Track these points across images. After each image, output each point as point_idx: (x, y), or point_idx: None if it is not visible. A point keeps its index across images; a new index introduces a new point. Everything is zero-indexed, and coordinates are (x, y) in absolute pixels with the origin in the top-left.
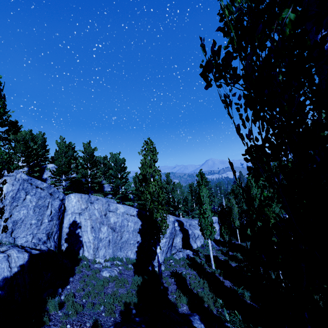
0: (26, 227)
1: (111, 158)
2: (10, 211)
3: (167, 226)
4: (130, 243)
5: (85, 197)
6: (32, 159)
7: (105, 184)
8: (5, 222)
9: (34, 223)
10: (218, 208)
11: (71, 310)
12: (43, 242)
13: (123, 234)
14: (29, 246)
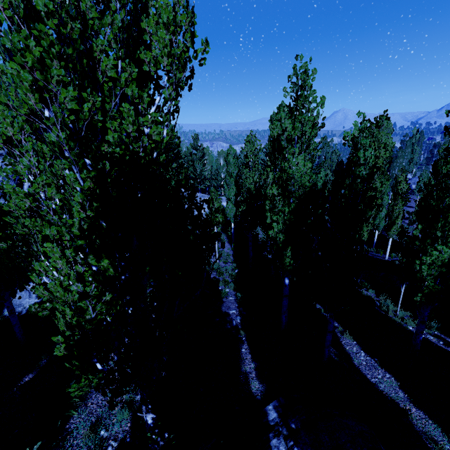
0: None
1: None
2: None
3: None
4: None
5: None
6: None
7: None
8: None
9: None
10: None
11: None
12: None
13: None
14: None
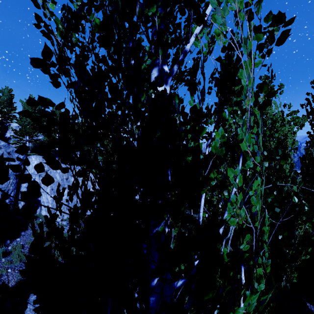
0: None
1: None
2: None
3: None
4: None
5: None
6: None
7: None
8: None
9: None
10: None
11: (16, 258)
12: None
13: None
14: None
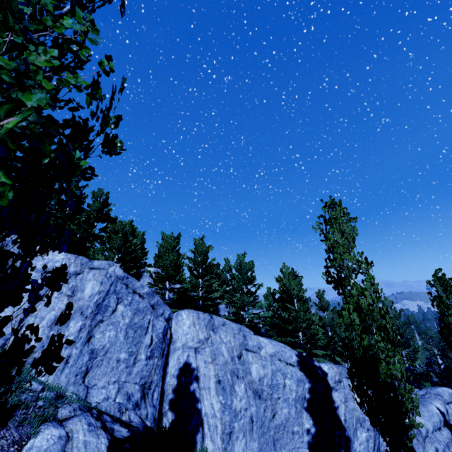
0: (110, 366)
1: (226, 266)
2: (90, 331)
3: (417, 405)
4: (293, 432)
5: (205, 317)
6: (128, 257)
7: (221, 305)
8: (59, 321)
9: (123, 358)
10: (426, 367)
11: None
12: (135, 404)
13: (277, 407)
14: (110, 410)
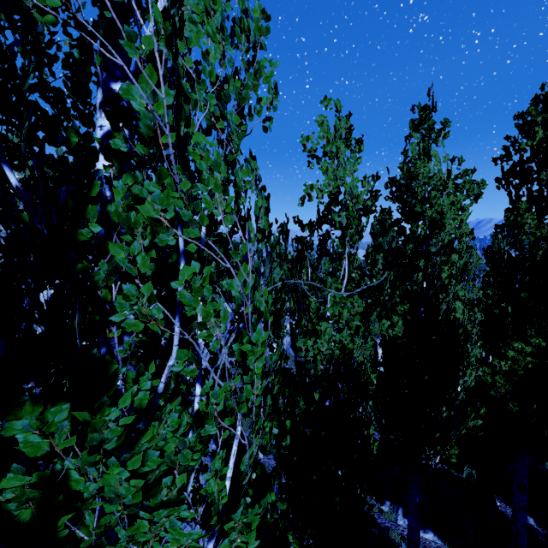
0: None
1: None
2: None
3: None
4: None
5: None
6: None
7: None
8: None
9: None
10: None
11: None
12: None
13: None
14: None
